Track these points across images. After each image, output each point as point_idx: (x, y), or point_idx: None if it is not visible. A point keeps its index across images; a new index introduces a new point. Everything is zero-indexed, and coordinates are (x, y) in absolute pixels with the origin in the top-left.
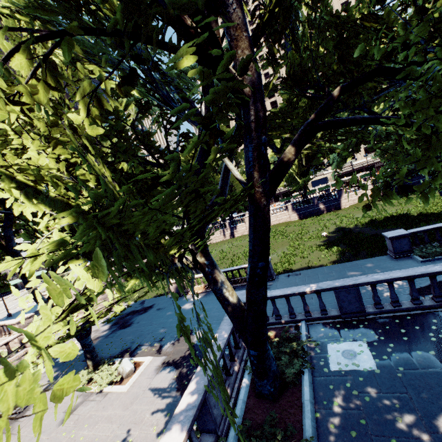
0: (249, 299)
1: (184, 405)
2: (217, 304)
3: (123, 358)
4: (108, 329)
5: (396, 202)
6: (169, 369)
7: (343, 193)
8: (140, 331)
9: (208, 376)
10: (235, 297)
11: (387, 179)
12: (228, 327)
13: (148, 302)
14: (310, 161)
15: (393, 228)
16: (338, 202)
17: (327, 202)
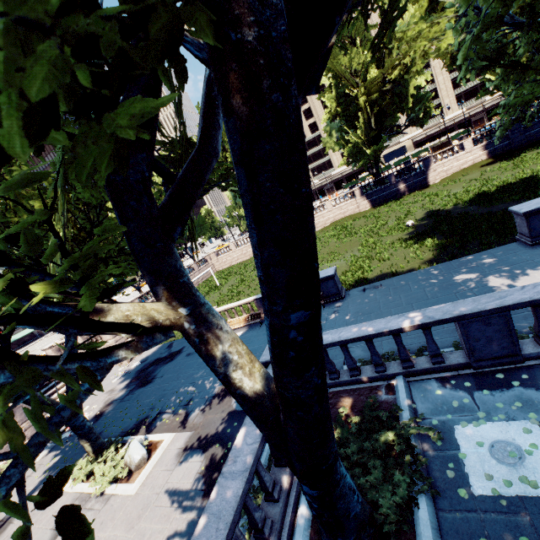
0: (282, 396)
1: None
2: (264, 342)
3: (132, 440)
4: (124, 389)
5: (509, 165)
6: (195, 454)
7: (431, 163)
8: (163, 390)
9: None
10: (259, 376)
11: (516, 117)
12: None
13: (177, 345)
14: (382, 121)
15: (514, 200)
16: (425, 177)
17: (409, 179)
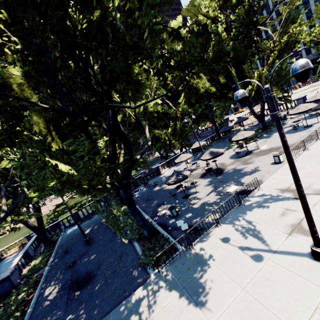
0: (38, 222)
1: (21, 253)
2: None
3: None
4: None
5: None
6: None
7: None
8: None
9: (27, 247)
10: (34, 225)
11: None
12: (34, 238)
13: None
14: None
15: None
16: None
17: None
